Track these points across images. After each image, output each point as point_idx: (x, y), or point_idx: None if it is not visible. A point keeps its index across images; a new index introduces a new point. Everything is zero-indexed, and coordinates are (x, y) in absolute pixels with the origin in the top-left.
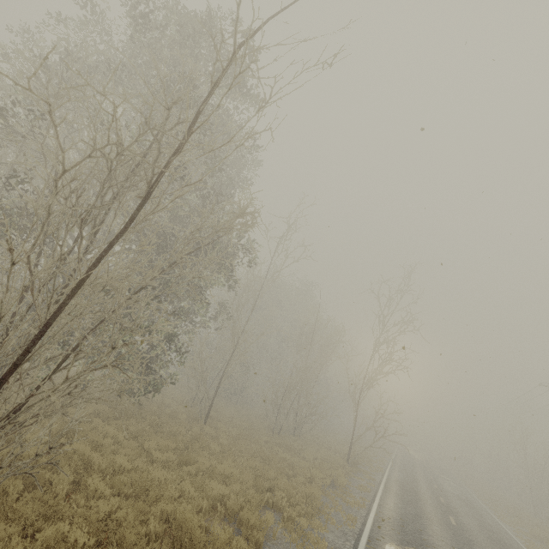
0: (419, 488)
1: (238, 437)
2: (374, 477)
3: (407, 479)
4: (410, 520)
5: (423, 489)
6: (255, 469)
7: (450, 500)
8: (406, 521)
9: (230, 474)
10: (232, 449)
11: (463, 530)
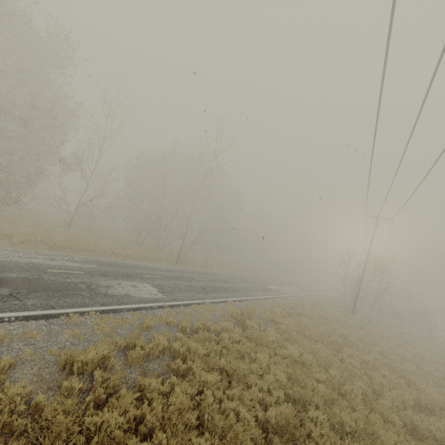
0: (225, 277)
1: (79, 233)
2: (193, 269)
3: (230, 275)
4: (147, 268)
5: (228, 277)
6: (44, 233)
7: (244, 284)
8: (139, 266)
9: (19, 231)
10: (56, 233)
11: (195, 280)
